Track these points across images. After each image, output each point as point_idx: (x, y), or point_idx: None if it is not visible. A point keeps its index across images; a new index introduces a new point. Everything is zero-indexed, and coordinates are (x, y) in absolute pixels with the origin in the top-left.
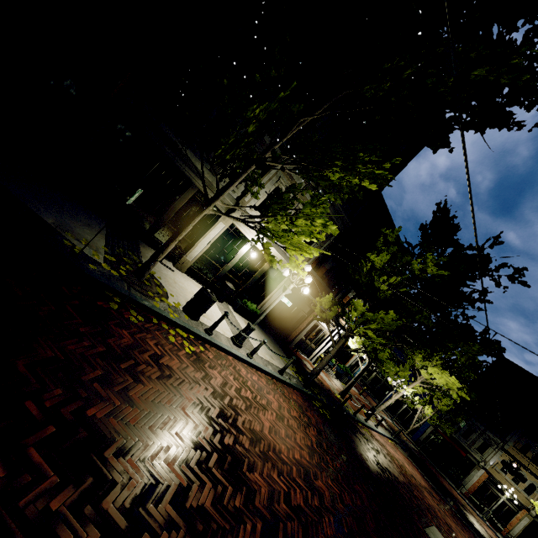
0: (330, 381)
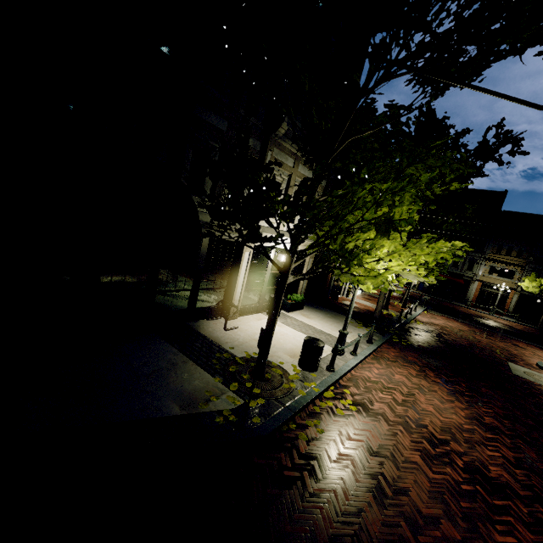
0: (365, 300)
